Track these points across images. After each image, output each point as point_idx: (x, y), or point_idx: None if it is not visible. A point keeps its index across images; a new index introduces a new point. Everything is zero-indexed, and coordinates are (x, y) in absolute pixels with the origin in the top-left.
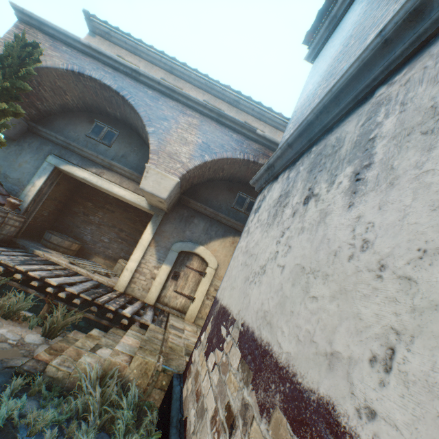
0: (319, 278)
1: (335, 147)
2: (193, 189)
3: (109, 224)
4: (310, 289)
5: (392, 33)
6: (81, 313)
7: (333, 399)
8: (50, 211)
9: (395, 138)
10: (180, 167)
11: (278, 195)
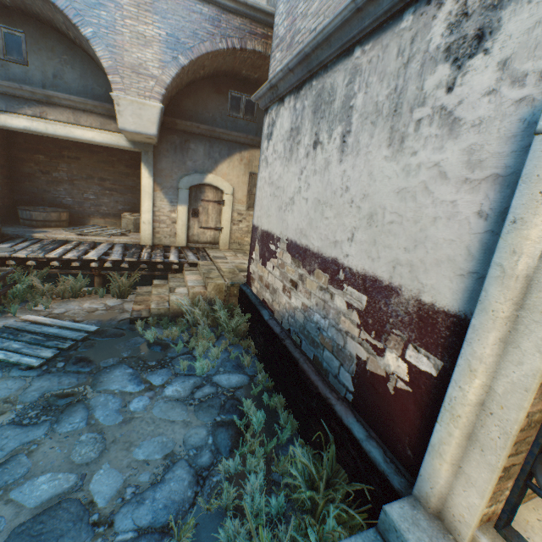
0: (328, 208)
1: (331, 97)
2: (173, 103)
3: (83, 177)
4: (324, 214)
5: (362, 5)
6: (136, 273)
7: (337, 257)
8: (0, 184)
9: (361, 117)
10: (155, 86)
11: (289, 127)
